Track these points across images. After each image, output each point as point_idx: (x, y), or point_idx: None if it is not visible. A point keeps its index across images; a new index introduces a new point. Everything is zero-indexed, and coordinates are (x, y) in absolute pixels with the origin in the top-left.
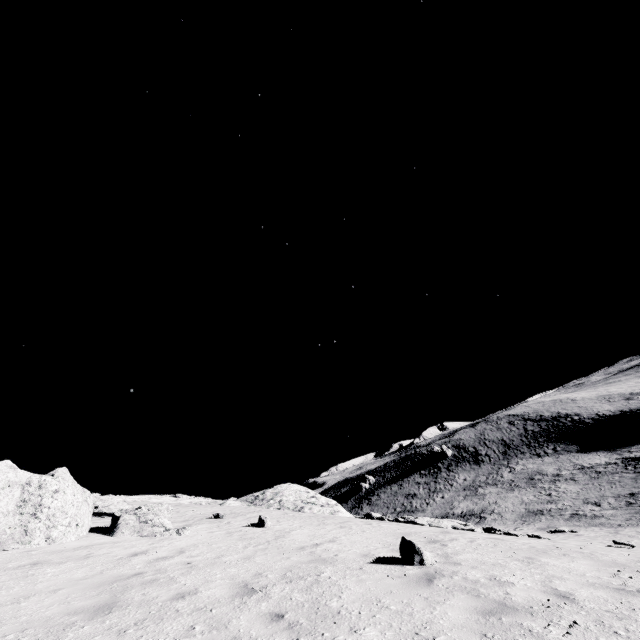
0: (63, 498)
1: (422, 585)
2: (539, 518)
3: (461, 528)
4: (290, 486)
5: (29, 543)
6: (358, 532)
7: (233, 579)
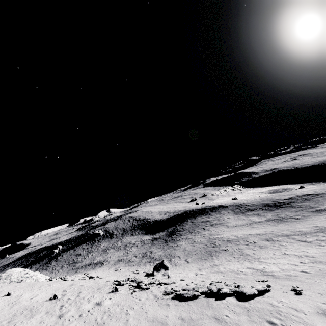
0: None
1: (54, 303)
2: (119, 263)
3: (81, 279)
4: (16, 270)
5: None
6: (45, 291)
7: (11, 313)
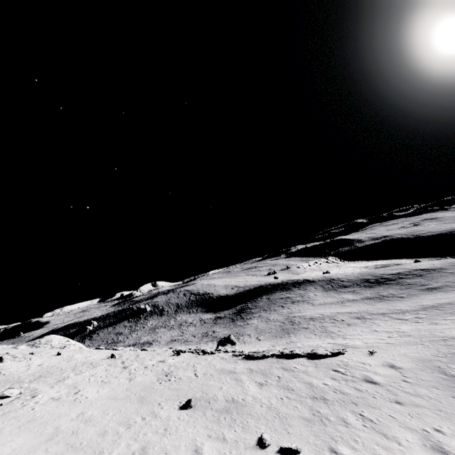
0: None
1: (114, 360)
2: (173, 343)
3: (133, 350)
4: (55, 336)
5: None
6: (98, 354)
7: (71, 365)
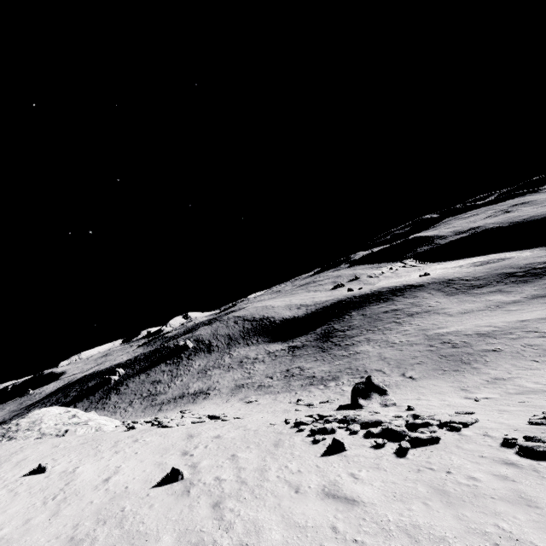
0: None
1: (185, 497)
2: (241, 390)
3: (197, 422)
4: (49, 411)
5: None
6: (133, 457)
7: (58, 537)
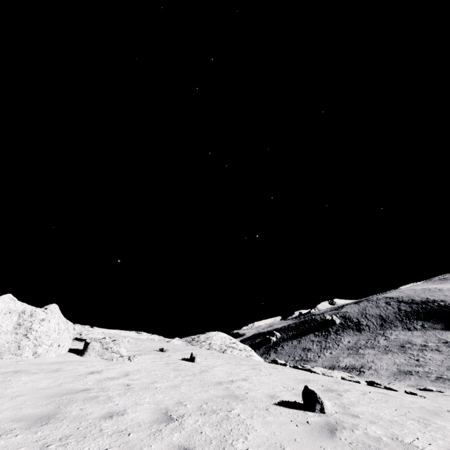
0: (47, 325)
1: (325, 436)
2: (409, 377)
3: (348, 379)
4: (218, 333)
5: (20, 355)
6: (266, 374)
7: (157, 405)
